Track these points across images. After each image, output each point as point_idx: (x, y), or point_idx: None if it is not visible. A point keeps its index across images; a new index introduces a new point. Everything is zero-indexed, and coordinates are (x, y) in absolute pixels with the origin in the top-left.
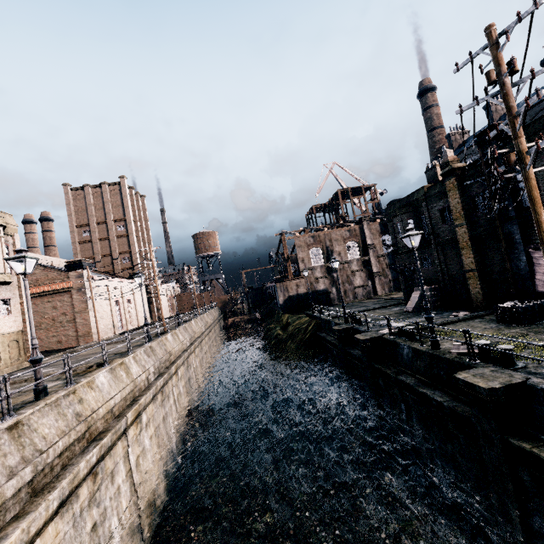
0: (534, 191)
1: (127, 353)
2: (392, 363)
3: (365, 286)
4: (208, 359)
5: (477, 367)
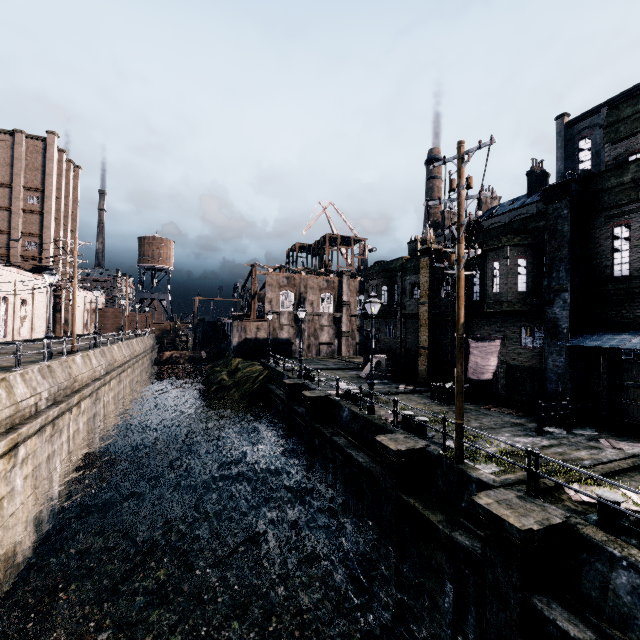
0: (461, 290)
1: (14, 368)
2: (331, 424)
3: (330, 344)
4: (126, 396)
5: (395, 433)
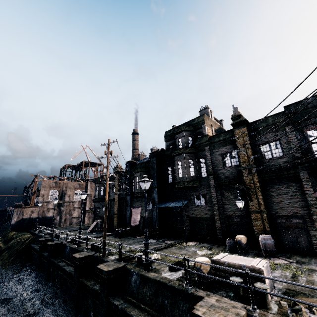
0: (107, 188)
1: None
2: (60, 257)
3: (79, 217)
4: None
5: (84, 251)
